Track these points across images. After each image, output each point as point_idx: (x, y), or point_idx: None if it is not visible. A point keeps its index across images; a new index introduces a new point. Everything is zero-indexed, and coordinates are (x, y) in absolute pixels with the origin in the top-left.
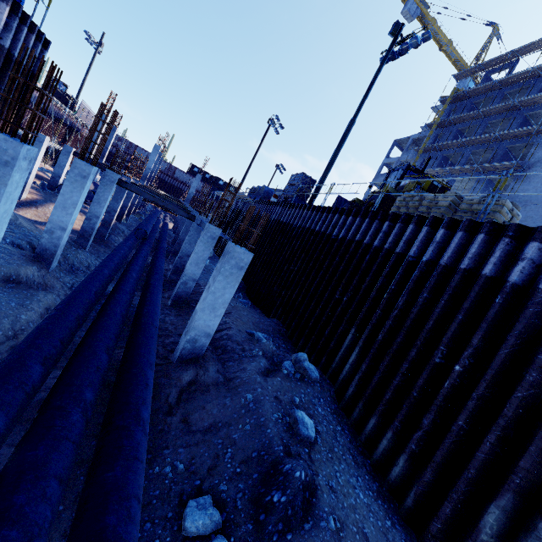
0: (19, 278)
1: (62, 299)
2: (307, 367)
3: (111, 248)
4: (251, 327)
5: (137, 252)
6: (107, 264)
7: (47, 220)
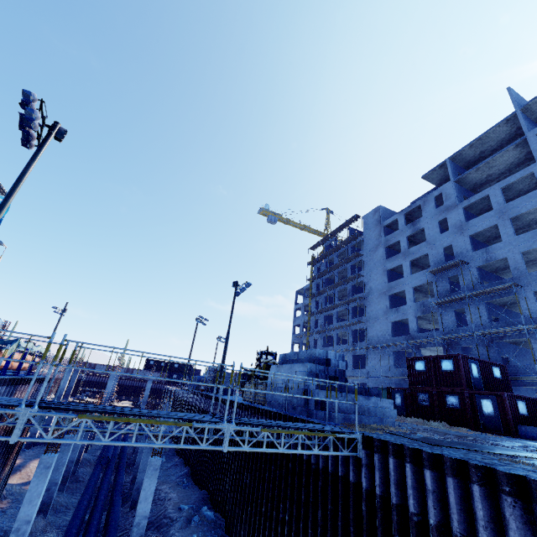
0: (31, 530)
1: (55, 536)
2: (206, 515)
3: (81, 481)
4: (183, 503)
5: (103, 478)
6: (85, 497)
7: (29, 478)
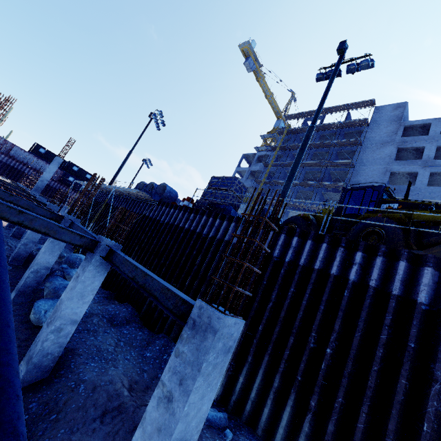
0: None
1: None
2: None
3: None
4: None
5: None
6: None
7: None
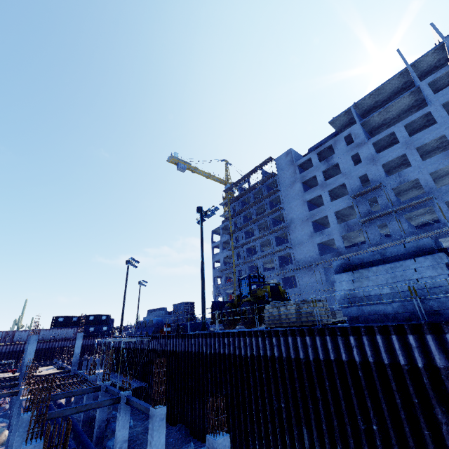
0: None
1: None
2: None
3: None
4: None
5: None
6: None
7: None
